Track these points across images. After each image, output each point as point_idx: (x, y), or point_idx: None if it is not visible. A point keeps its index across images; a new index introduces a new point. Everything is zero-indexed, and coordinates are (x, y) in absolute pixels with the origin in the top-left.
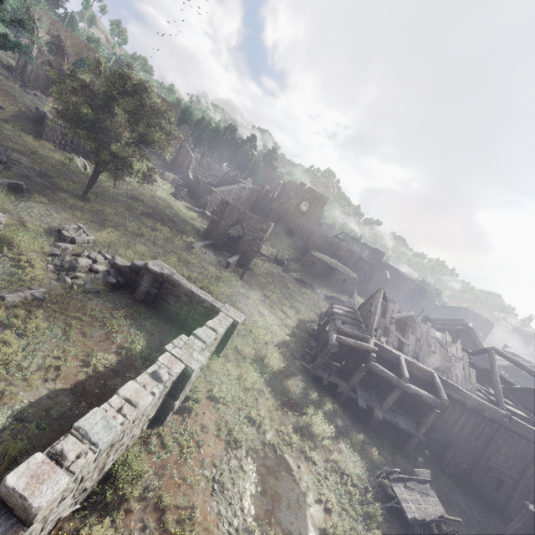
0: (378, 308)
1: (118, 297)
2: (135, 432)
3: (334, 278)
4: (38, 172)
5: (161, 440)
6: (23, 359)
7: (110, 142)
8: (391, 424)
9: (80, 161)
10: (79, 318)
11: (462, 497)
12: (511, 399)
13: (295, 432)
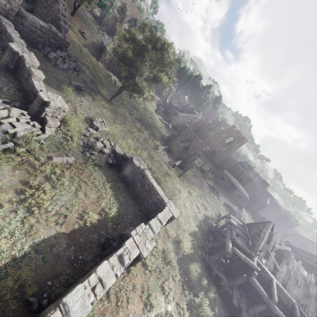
0: (265, 236)
1: (110, 172)
2: None
3: (233, 193)
4: (91, 80)
5: (108, 291)
6: (50, 204)
7: (136, 75)
8: None
9: (114, 78)
10: (86, 182)
11: None
12: None
13: (187, 308)
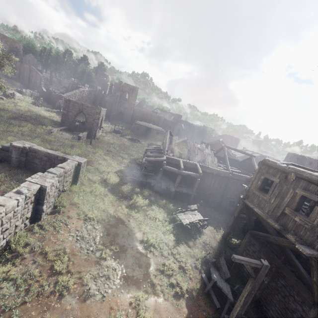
0: (167, 140)
1: None
2: (17, 224)
3: (152, 134)
4: None
5: (41, 227)
6: None
7: None
8: (183, 194)
9: None
10: None
11: (217, 214)
12: (237, 167)
13: (127, 208)
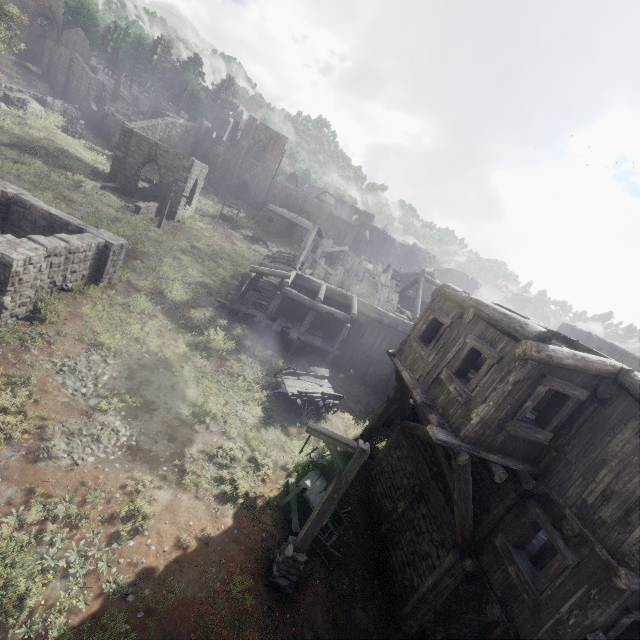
0: (308, 243)
1: None
2: None
3: (297, 236)
4: None
5: None
6: None
7: None
8: (319, 352)
9: None
10: None
11: (376, 400)
12: None
13: (189, 347)
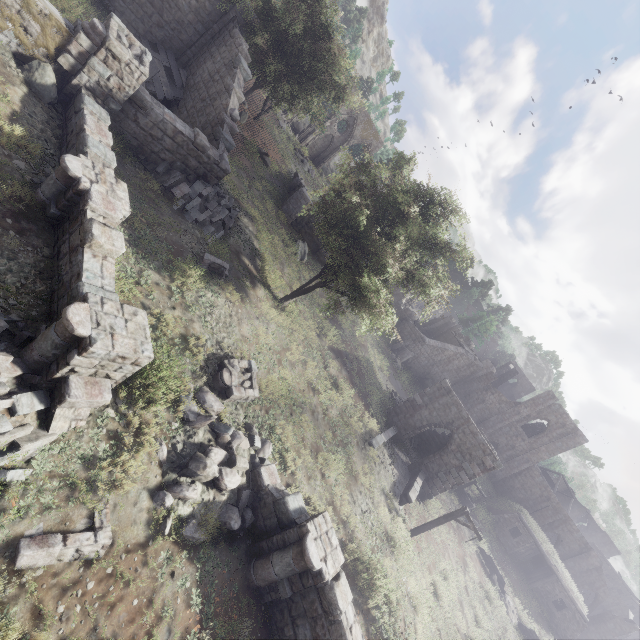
0: None
1: (223, 565)
2: None
3: (542, 585)
4: (253, 251)
5: None
6: None
7: (361, 266)
8: None
9: (302, 247)
10: None
11: None
12: None
13: None
